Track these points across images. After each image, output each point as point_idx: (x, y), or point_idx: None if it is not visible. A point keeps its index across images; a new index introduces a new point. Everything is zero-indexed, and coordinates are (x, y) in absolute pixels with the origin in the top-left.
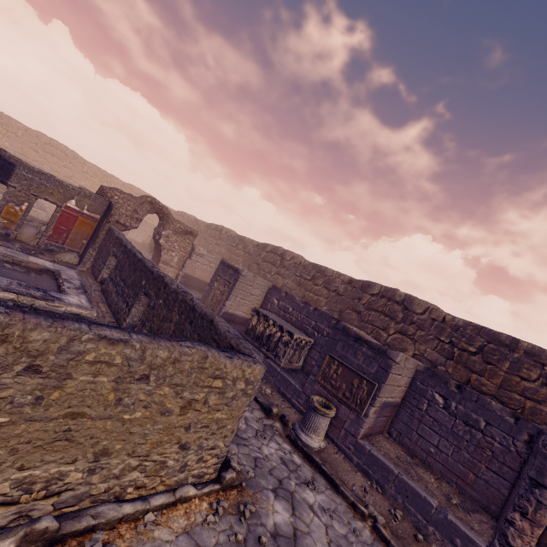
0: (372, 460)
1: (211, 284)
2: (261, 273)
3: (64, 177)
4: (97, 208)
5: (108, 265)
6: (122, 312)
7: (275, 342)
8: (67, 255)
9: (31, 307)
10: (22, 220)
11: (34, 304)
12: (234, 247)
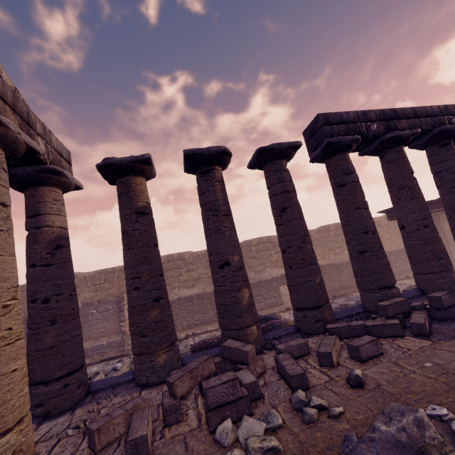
0: None
1: None
2: None
3: None
4: None
5: None
6: None
7: None
8: None
9: None
10: None
11: None
12: None
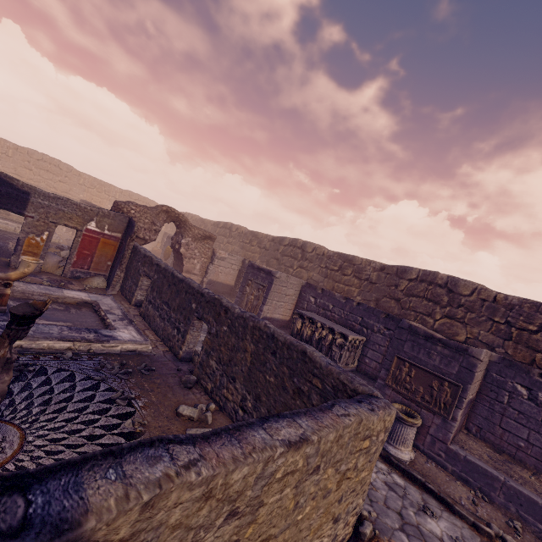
0: (469, 466)
1: (242, 289)
2: (282, 268)
3: (62, 192)
4: (117, 226)
5: (141, 286)
6: (174, 339)
7: (328, 345)
8: (95, 280)
9: (88, 352)
10: (44, 250)
11: (91, 349)
12: (248, 244)
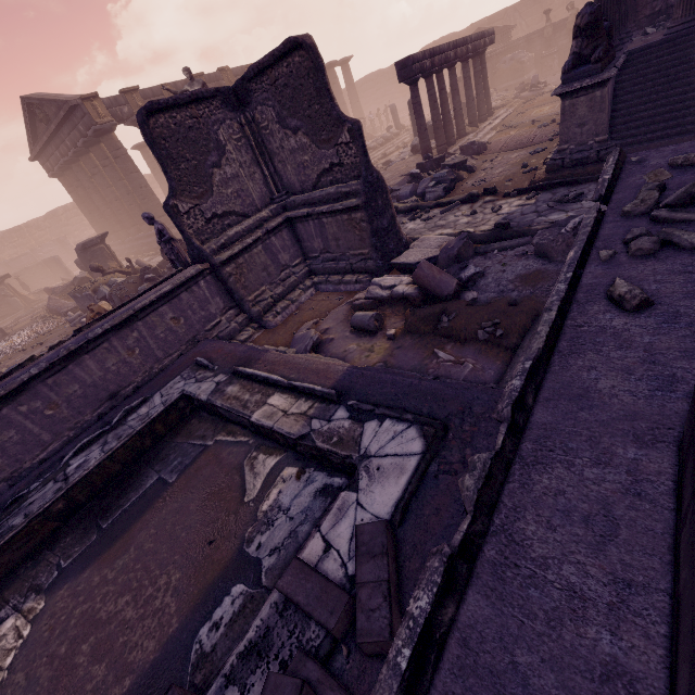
0: None
1: None
2: None
3: None
4: None
5: None
6: None
7: None
8: None
9: None
10: None
11: None
12: None
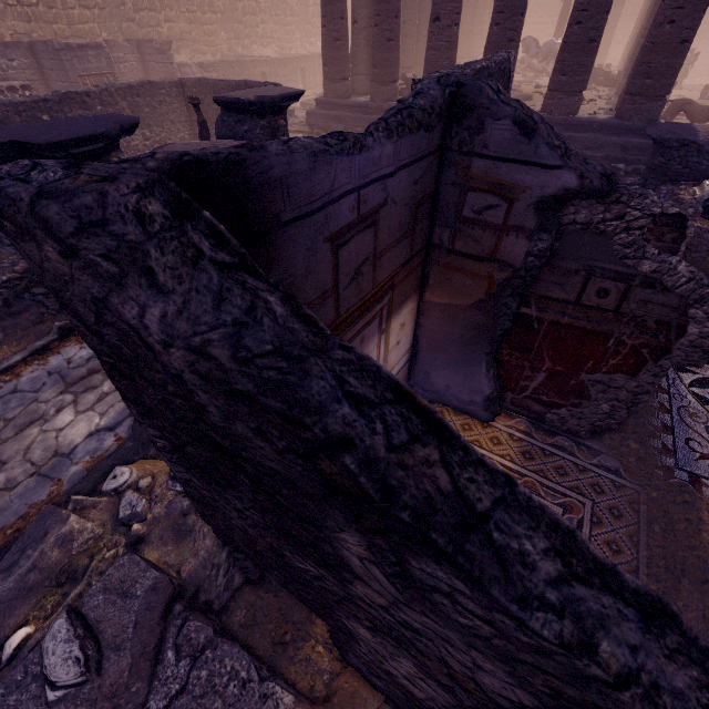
0: None
1: None
2: None
3: None
4: None
5: None
6: None
7: None
8: None
9: None
10: None
11: None
12: None
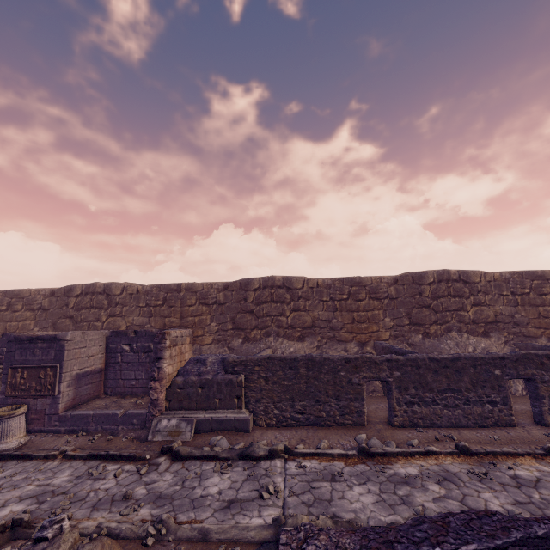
0: (75, 419)
1: None
2: None
3: None
4: None
5: None
6: None
7: None
8: None
9: None
10: None
11: None
12: None
